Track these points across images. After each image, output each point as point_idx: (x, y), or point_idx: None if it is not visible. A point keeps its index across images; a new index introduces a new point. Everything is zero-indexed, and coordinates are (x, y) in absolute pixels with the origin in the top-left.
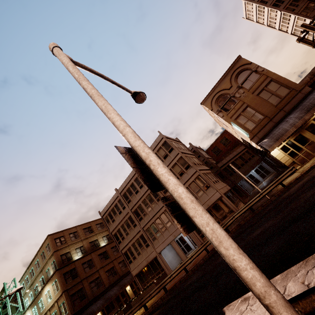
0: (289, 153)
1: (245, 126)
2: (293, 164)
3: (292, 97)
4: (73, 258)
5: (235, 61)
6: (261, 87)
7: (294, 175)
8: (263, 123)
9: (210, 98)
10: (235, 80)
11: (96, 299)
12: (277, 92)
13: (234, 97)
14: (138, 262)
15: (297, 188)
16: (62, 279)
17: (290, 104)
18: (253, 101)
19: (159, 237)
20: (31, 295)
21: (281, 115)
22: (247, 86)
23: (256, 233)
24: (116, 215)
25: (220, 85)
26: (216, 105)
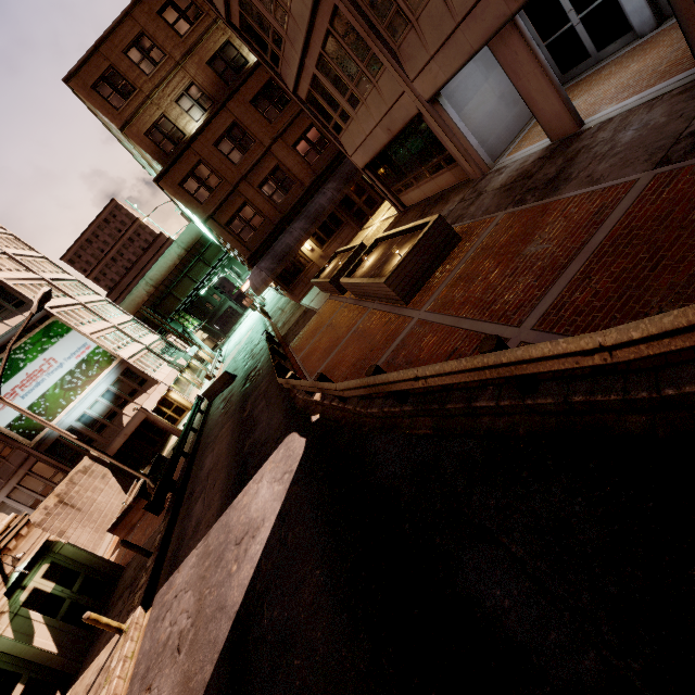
0: None
1: None
2: None
3: None
4: (184, 132)
5: None
6: None
7: None
8: None
9: None
10: None
11: (291, 219)
12: None
13: None
14: (358, 131)
15: None
16: (184, 197)
17: None
18: None
19: (421, 13)
20: None
21: None
22: None
23: None
24: None
25: None
26: None
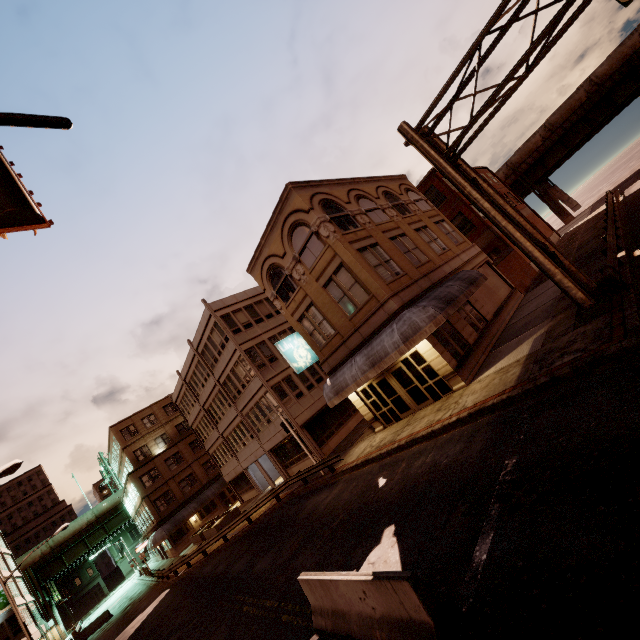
0: (371, 403)
1: (312, 338)
2: (373, 421)
3: (371, 312)
4: (152, 452)
5: (281, 197)
6: (327, 273)
7: (365, 444)
8: (335, 343)
9: (258, 265)
10: (288, 242)
11: (190, 501)
12: (351, 293)
13: (292, 277)
14: (227, 469)
15: (308, 508)
16: (138, 484)
17: (369, 324)
18: (318, 297)
19: (241, 451)
20: (124, 480)
21: (357, 341)
22: (307, 263)
23: (234, 567)
24: (190, 407)
25: (268, 243)
26: (269, 284)
